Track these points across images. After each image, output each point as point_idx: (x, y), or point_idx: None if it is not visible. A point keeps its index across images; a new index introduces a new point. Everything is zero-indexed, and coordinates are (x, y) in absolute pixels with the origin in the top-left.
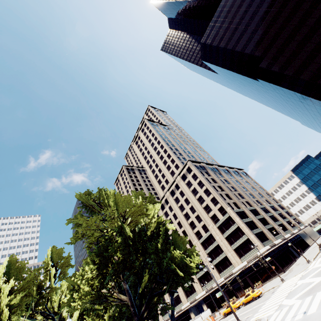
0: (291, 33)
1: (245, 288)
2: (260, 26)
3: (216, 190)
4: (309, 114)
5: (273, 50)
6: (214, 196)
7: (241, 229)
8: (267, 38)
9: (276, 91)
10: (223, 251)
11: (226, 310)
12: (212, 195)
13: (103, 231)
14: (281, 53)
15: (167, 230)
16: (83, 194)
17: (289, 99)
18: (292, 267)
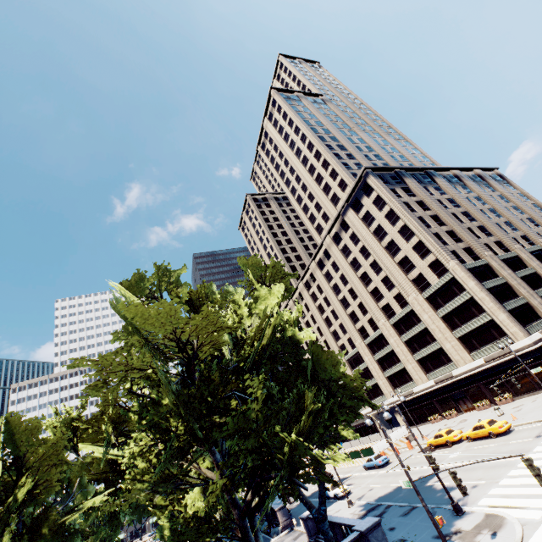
0: None
1: (474, 400)
2: None
3: (426, 226)
4: None
5: None
6: (422, 239)
7: (478, 302)
8: None
9: None
10: (435, 339)
11: (433, 441)
12: (416, 237)
13: (145, 372)
14: None
15: (299, 342)
16: (131, 280)
17: None
18: None
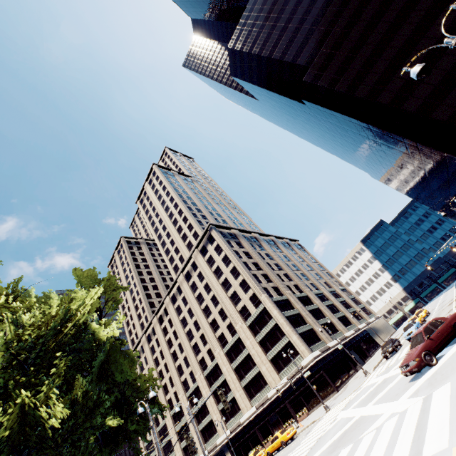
0: (343, 32)
1: (284, 421)
2: (304, 23)
3: (248, 268)
4: (375, 157)
5: (320, 56)
6: (245, 277)
7: (280, 327)
8: (313, 40)
9: (329, 120)
10: (256, 363)
11: None
12: (242, 276)
13: None
14: (330, 61)
15: (99, 338)
16: None
17: (346, 132)
18: (350, 381)
